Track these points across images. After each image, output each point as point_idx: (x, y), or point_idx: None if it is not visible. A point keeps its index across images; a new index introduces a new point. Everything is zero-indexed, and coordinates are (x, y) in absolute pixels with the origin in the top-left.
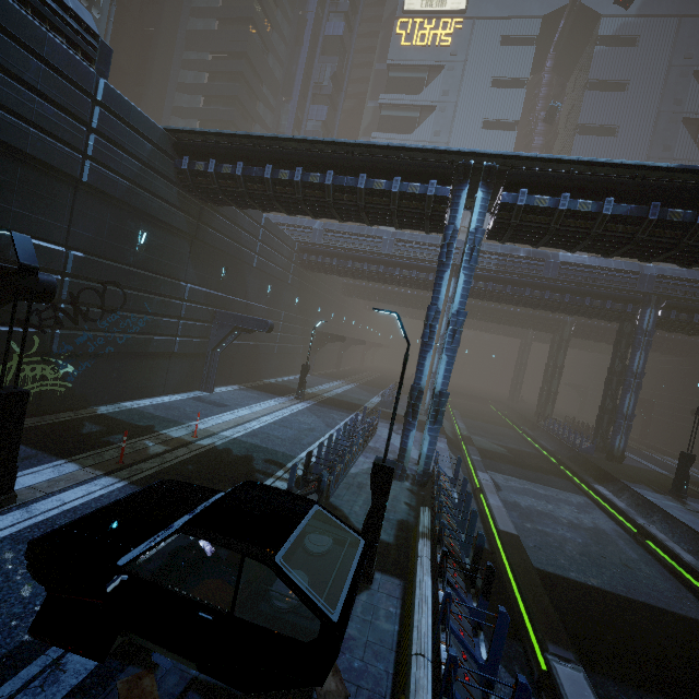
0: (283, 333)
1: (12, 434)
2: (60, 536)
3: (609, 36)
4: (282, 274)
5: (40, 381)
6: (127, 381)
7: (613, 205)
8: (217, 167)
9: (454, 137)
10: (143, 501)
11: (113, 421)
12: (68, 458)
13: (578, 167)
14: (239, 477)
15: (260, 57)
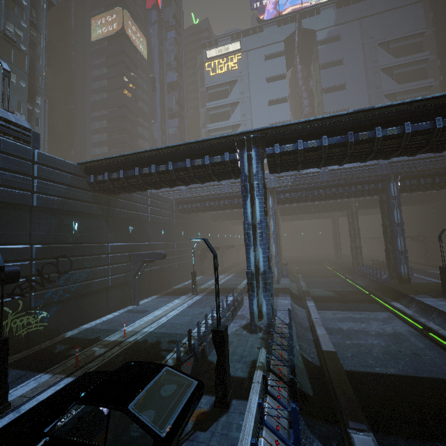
0: (179, 255)
1: (2, 365)
2: (16, 423)
3: (324, 39)
4: (169, 221)
5: (27, 326)
6: (82, 312)
7: (328, 139)
8: (109, 176)
9: (254, 114)
10: (69, 389)
11: (74, 339)
12: (45, 371)
13: (302, 125)
14: (151, 357)
15: (133, 104)
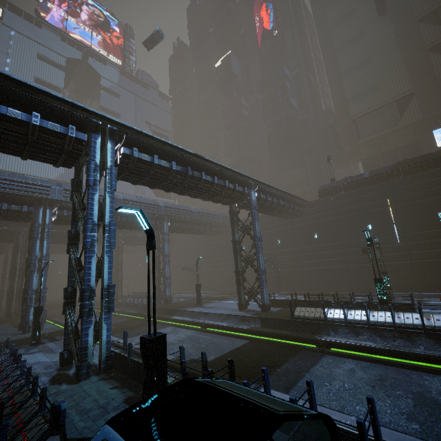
0: None
1: None
2: None
3: (107, 88)
4: None
5: None
6: None
7: (175, 166)
8: None
9: None
10: None
11: None
12: None
13: (158, 143)
14: None
15: None
